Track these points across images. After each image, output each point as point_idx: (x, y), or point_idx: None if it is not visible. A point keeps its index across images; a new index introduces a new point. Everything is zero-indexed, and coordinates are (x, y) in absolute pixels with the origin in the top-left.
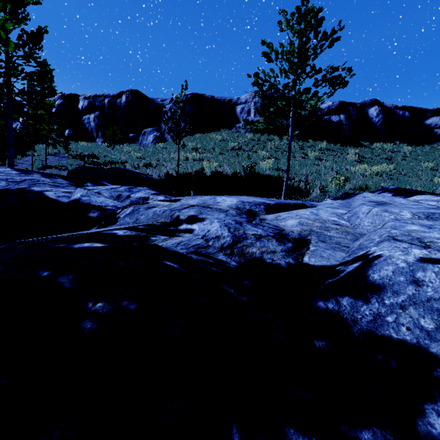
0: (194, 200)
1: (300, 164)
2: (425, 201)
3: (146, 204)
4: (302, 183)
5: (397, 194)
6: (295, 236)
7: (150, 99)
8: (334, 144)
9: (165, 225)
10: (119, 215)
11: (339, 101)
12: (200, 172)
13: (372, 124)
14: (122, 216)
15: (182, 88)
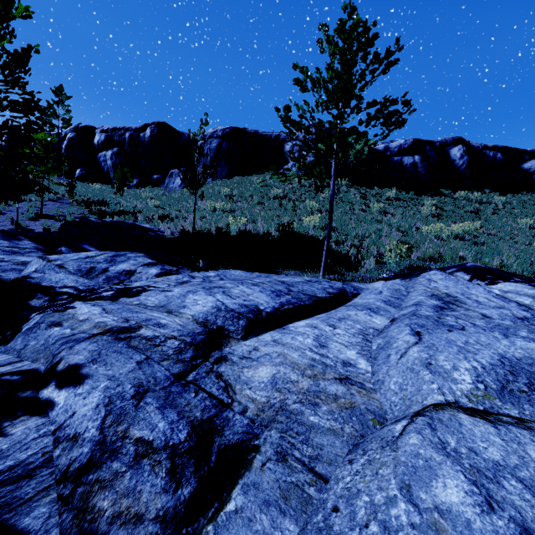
0: (158, 296)
1: (357, 220)
2: (515, 294)
3: (61, 312)
4: (354, 250)
5: (477, 278)
6: (233, 436)
7: (181, 133)
8: (406, 192)
9: (24, 382)
10: (24, 326)
11: (414, 139)
12: (222, 231)
13: (455, 168)
14: (23, 330)
15: (201, 123)
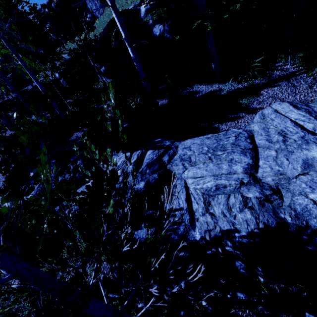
0: None
1: None
2: None
3: None
4: None
5: None
6: None
7: None
8: None
9: None
10: None
11: None
12: None
13: None
14: None
15: None
